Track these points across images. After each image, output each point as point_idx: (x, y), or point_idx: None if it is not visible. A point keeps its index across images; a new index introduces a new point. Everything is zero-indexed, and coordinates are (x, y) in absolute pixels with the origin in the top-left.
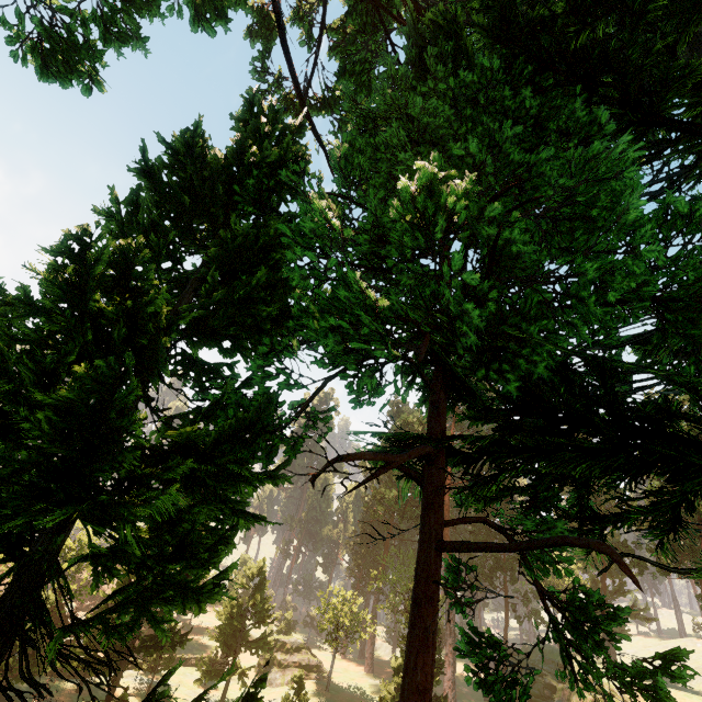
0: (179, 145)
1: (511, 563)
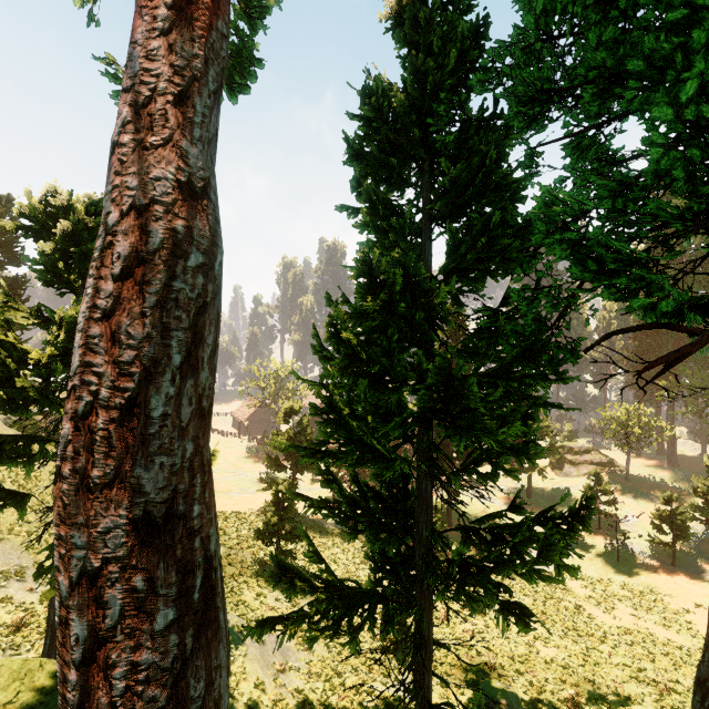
0: (368, 115)
1: None
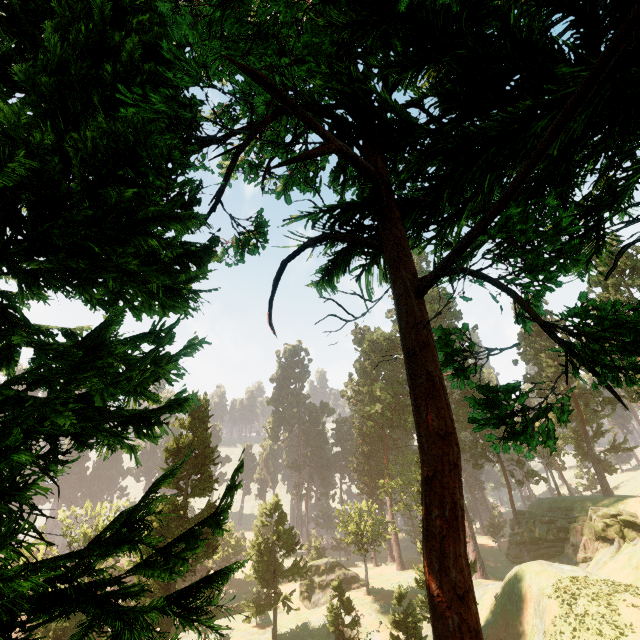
0: None
1: (499, 435)
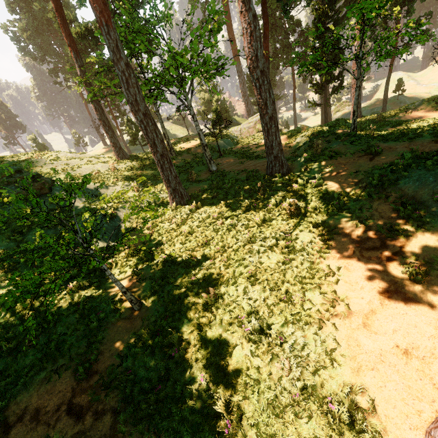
0: None
1: None
